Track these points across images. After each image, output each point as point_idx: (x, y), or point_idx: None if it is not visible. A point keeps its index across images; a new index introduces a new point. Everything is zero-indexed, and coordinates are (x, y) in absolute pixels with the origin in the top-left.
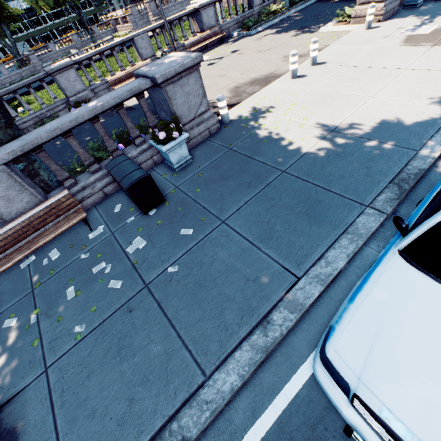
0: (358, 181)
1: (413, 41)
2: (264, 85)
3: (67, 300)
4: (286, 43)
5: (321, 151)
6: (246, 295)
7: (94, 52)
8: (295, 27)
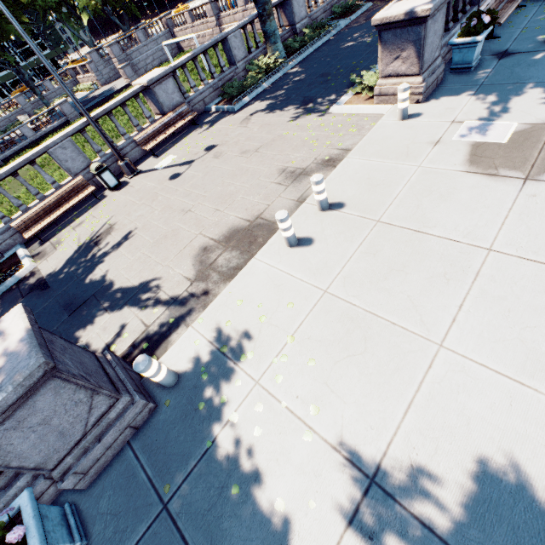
0: None
1: (485, 162)
2: (246, 249)
3: None
4: (283, 135)
5: None
6: None
7: None
8: (295, 99)
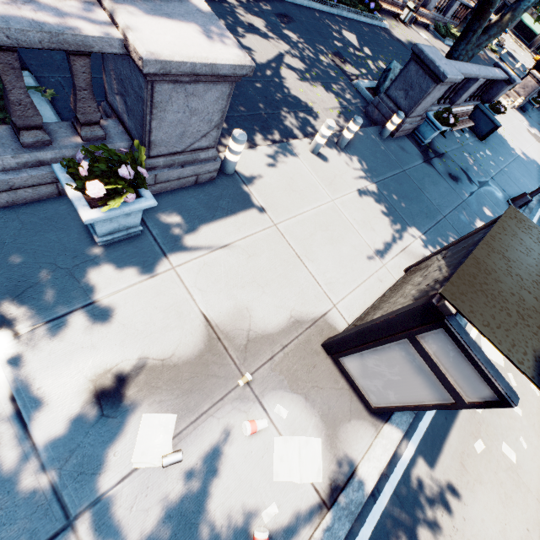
0: (536, 175)
1: (530, 133)
2: None
3: (479, 159)
4: None
5: (523, 158)
6: (527, 188)
7: None
8: None
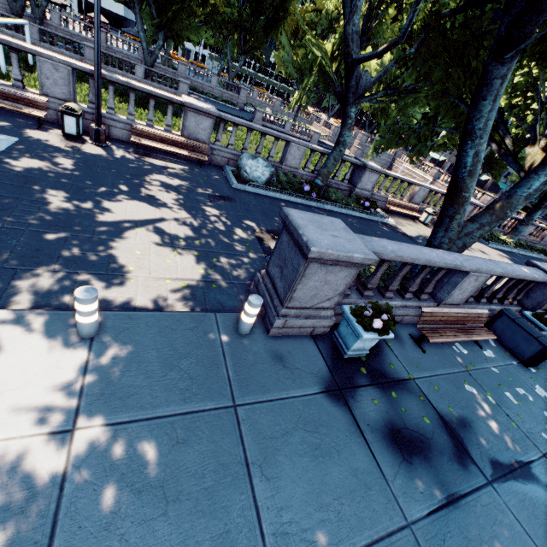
0: None
1: None
2: None
3: (512, 402)
4: None
5: None
6: None
7: (396, 176)
8: None
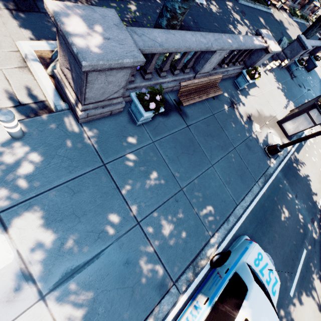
0: None
1: None
2: None
3: (307, 80)
4: None
5: None
6: None
7: None
8: None
